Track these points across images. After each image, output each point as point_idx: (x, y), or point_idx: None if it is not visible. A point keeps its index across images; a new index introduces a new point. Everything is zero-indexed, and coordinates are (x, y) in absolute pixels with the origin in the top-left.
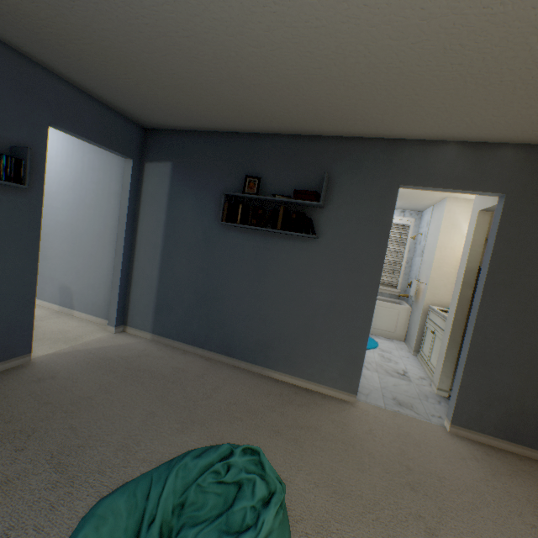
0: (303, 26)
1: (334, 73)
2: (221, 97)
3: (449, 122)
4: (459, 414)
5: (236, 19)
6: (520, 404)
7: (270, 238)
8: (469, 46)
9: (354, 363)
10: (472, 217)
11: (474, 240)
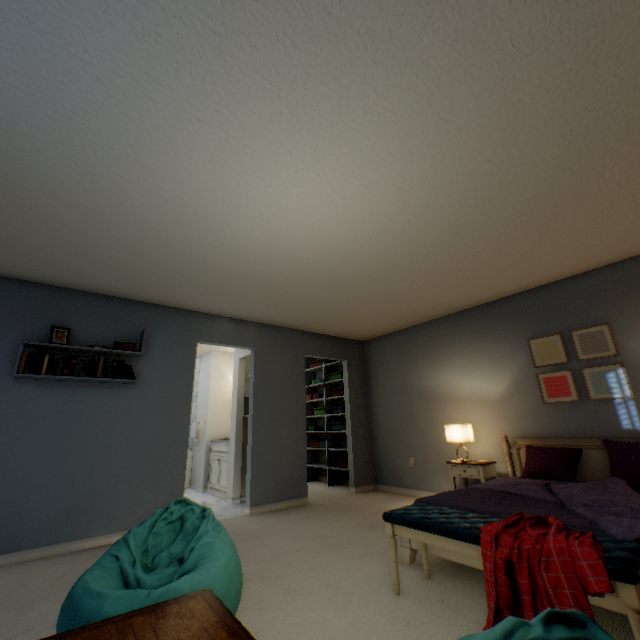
0: (167, 255)
1: (172, 274)
2: (54, 259)
3: (226, 307)
4: (254, 496)
5: (125, 239)
6: (281, 473)
7: (81, 388)
8: (241, 283)
9: (177, 490)
10: (236, 363)
11: (240, 378)
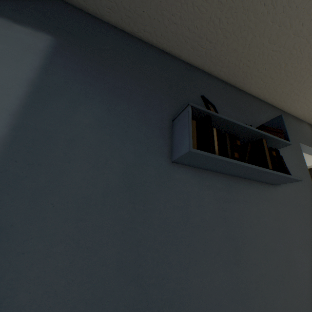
0: None
1: None
2: None
3: None
4: None
5: None
6: None
7: (232, 184)
8: None
9: None
10: None
11: None
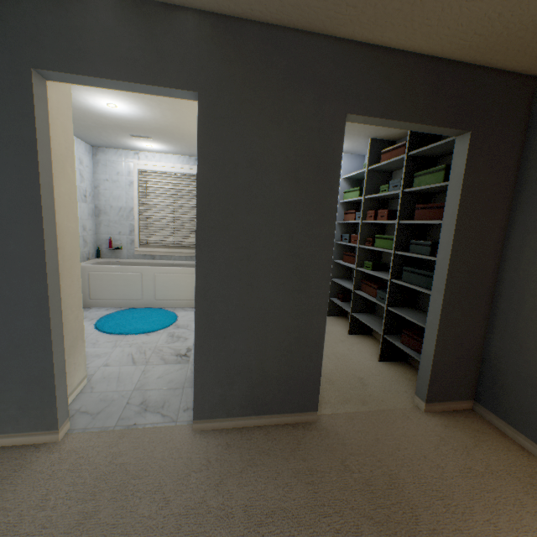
0: None
1: None
2: None
3: None
4: (201, 404)
5: None
6: (262, 371)
7: None
8: None
9: (40, 385)
10: None
11: None
